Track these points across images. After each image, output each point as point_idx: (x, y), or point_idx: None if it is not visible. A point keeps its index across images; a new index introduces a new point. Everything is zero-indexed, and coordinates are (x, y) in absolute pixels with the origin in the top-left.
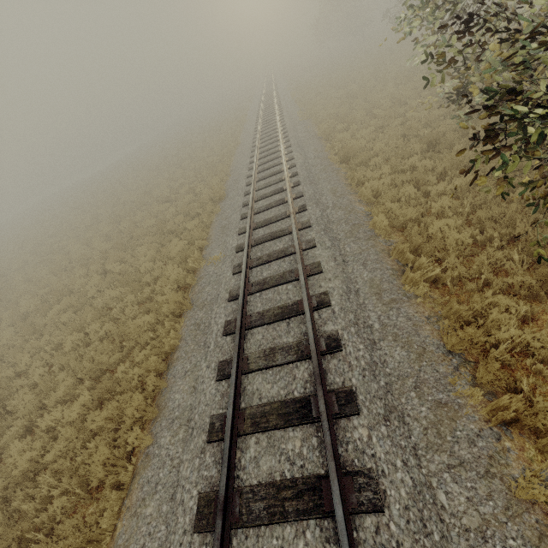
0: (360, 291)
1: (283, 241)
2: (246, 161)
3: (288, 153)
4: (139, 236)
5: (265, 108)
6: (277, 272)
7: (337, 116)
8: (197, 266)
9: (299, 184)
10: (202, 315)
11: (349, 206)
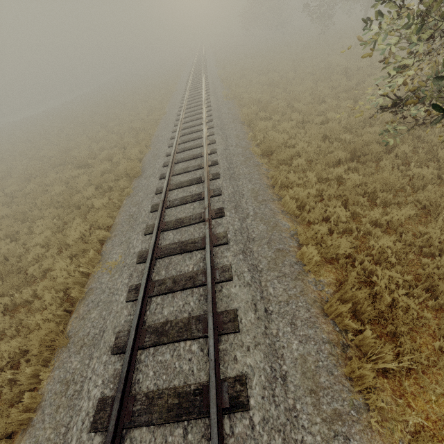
0: (289, 379)
1: (194, 258)
2: (168, 135)
3: (210, 135)
4: (42, 206)
5: (193, 81)
6: (181, 314)
7: (259, 101)
8: (90, 270)
9: (218, 177)
10: (76, 365)
11: (272, 220)
